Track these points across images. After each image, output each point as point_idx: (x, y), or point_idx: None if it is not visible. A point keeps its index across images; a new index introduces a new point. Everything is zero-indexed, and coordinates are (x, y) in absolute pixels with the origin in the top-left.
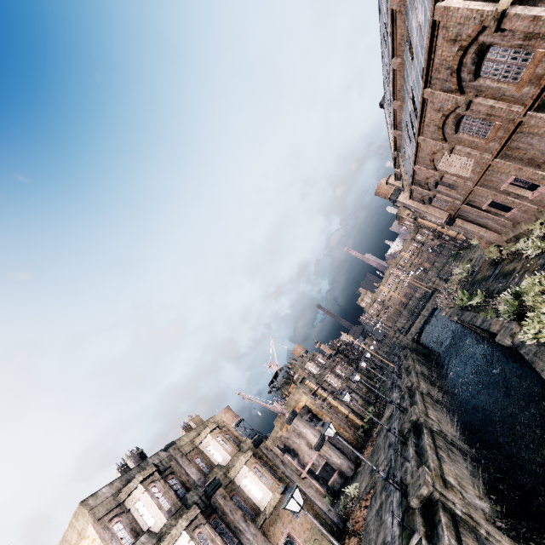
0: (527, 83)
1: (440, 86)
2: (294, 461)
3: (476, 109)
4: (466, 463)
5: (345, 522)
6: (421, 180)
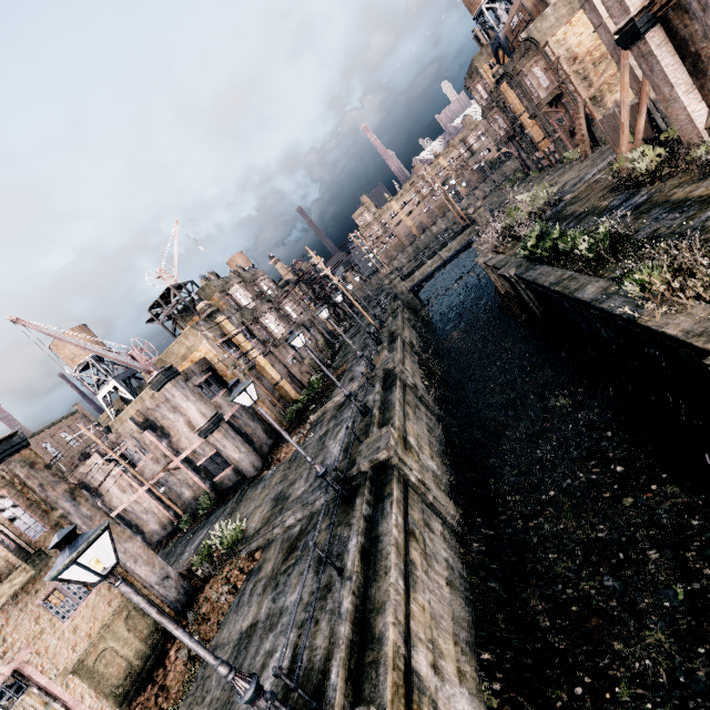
0: None
1: None
2: (161, 443)
3: None
4: (446, 553)
5: (194, 593)
6: None
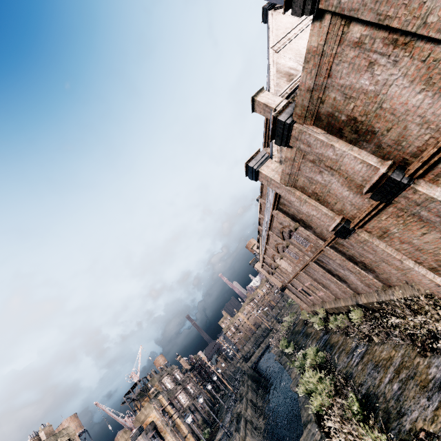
0: (309, 251)
1: (276, 233)
2: None
3: (291, 249)
4: None
5: None
6: (267, 262)
